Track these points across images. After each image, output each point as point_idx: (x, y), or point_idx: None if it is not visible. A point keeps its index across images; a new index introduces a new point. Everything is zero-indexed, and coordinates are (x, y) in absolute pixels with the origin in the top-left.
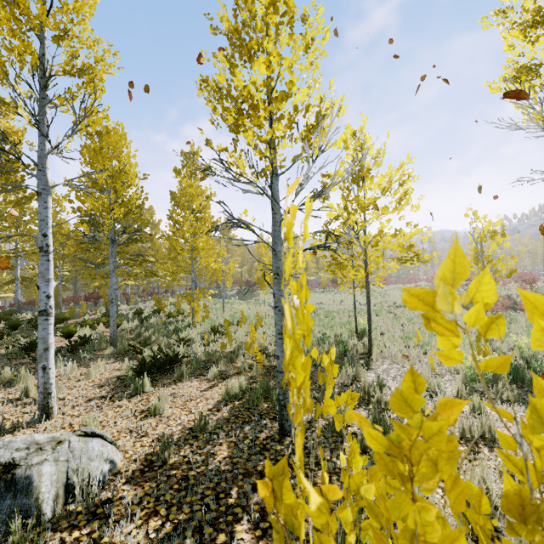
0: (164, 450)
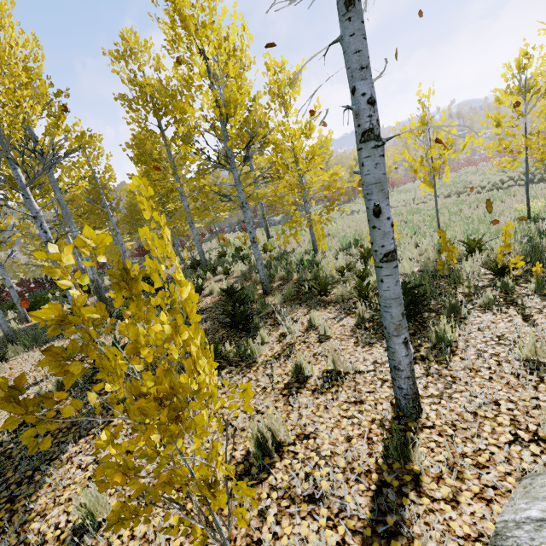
0: None
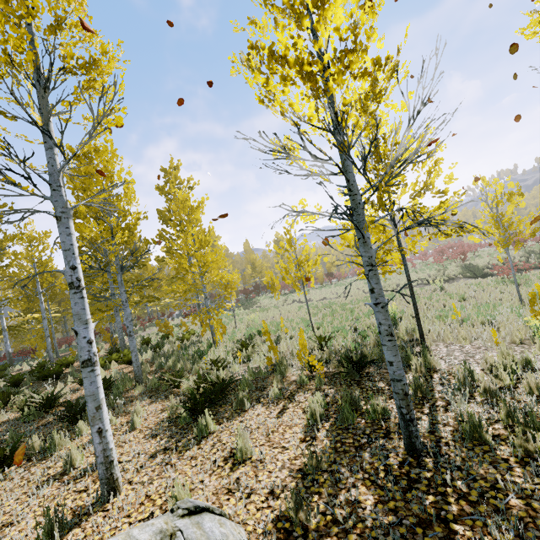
0: (296, 512)
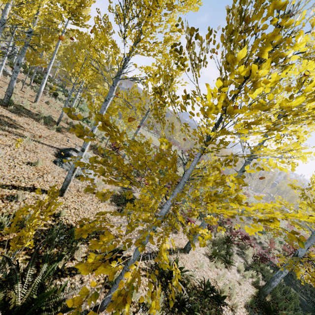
0: None
